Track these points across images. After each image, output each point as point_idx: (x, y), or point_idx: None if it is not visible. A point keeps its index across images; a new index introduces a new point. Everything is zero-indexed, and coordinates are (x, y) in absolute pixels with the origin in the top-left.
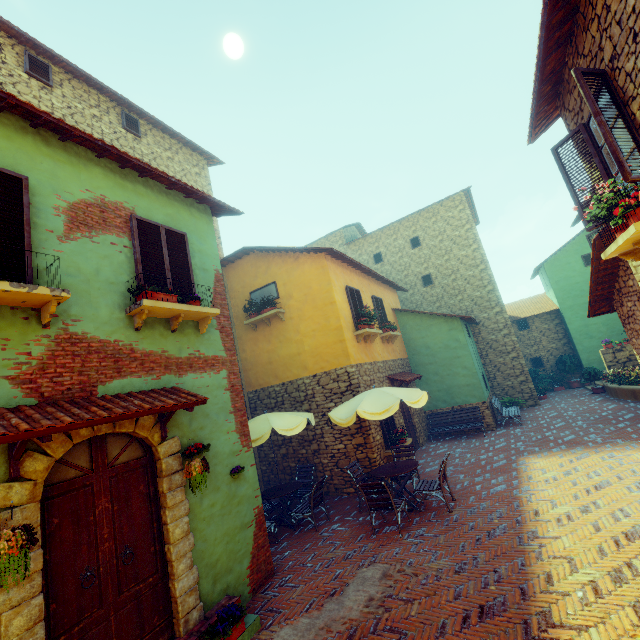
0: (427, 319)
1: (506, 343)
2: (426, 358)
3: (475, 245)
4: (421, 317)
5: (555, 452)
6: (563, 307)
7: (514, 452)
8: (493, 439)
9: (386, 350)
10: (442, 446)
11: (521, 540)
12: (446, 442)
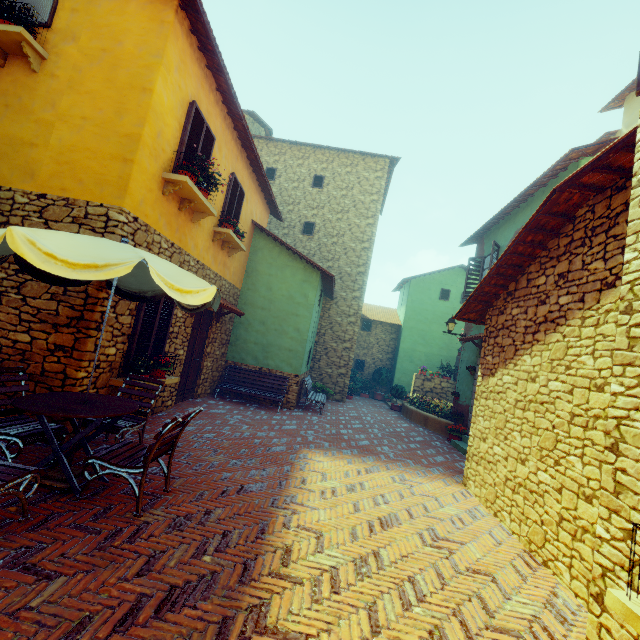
0: (286, 256)
1: (347, 331)
2: (261, 300)
3: (372, 220)
4: (281, 251)
5: (345, 455)
6: (406, 325)
7: (300, 440)
8: (285, 418)
9: (213, 254)
10: (222, 406)
11: (225, 634)
12: (231, 404)
